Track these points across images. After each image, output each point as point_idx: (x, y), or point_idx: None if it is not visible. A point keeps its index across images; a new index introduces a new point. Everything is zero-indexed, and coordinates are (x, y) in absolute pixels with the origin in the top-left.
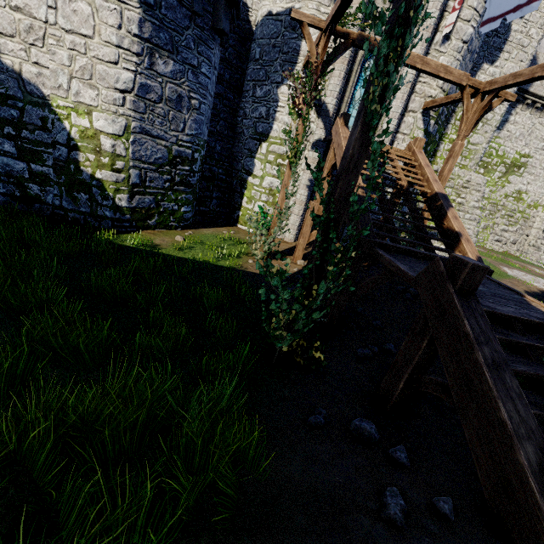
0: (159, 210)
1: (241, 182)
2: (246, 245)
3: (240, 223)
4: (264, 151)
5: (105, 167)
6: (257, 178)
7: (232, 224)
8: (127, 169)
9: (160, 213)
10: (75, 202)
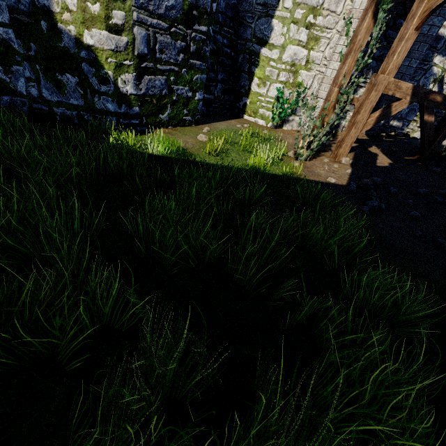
0: (171, 98)
1: (250, 57)
2: (272, 141)
3: (247, 113)
4: (289, 4)
5: (96, 22)
6: (276, 49)
7: (237, 116)
8: (129, 26)
9: (172, 103)
10: (60, 90)
